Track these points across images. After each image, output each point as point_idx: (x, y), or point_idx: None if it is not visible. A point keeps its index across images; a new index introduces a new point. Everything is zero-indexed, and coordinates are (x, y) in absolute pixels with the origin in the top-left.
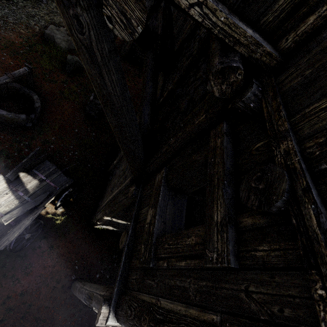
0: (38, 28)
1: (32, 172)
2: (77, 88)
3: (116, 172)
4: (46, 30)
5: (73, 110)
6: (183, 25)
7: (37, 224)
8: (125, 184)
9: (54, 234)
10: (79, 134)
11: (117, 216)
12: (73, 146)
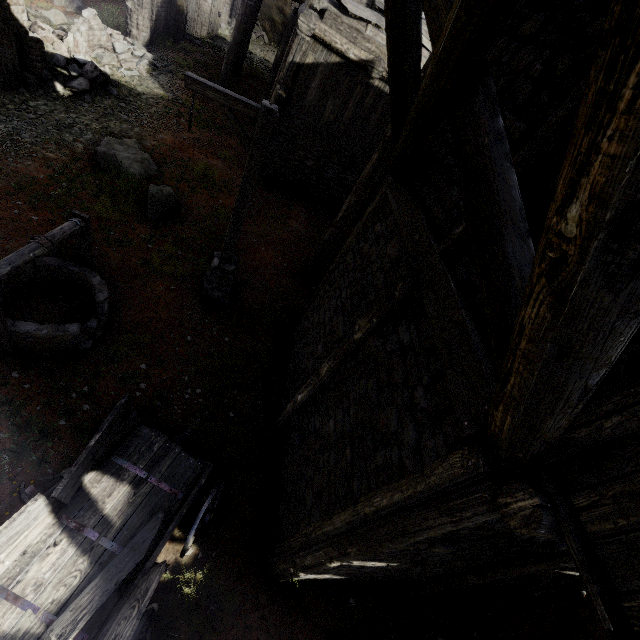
0: (81, 146)
1: (113, 464)
2: (177, 248)
3: (328, 426)
4: (98, 147)
5: (176, 295)
6: (363, 100)
7: (142, 618)
8: (451, 480)
9: (186, 629)
10: (196, 344)
11: (370, 556)
12: (188, 375)
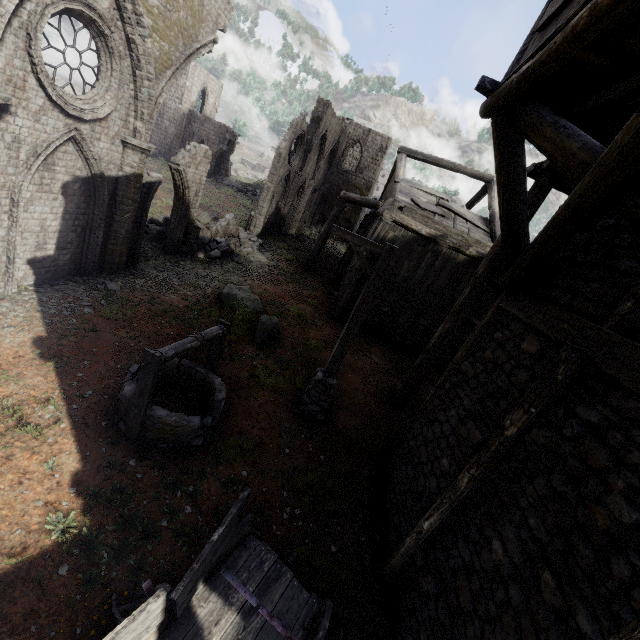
0: (210, 289)
1: (221, 579)
2: (277, 366)
3: (492, 549)
4: (223, 289)
5: (275, 407)
6: (433, 262)
7: None
8: None
9: None
10: (294, 458)
11: None
12: (287, 491)
